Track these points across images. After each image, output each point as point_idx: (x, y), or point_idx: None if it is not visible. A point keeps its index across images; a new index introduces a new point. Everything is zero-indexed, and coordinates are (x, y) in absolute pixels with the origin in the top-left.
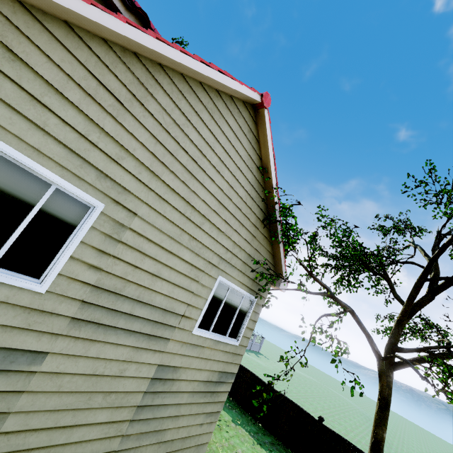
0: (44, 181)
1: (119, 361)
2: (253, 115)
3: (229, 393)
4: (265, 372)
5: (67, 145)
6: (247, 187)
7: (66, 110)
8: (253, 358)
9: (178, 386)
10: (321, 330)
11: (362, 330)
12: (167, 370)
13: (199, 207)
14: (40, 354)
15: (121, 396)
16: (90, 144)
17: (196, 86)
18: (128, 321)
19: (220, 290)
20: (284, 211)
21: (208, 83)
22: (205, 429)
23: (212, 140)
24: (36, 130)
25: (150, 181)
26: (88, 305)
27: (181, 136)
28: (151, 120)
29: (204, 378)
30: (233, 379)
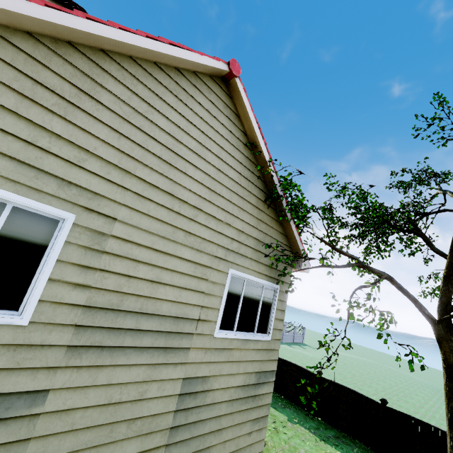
0: None
1: (136, 383)
2: (225, 88)
3: (279, 391)
4: (314, 362)
5: (13, 156)
6: (237, 167)
7: (2, 118)
8: (297, 350)
9: (212, 398)
10: (358, 304)
11: (406, 295)
12: (195, 382)
13: (187, 198)
14: (40, 393)
15: (148, 421)
16: (42, 151)
17: (151, 68)
18: (136, 338)
19: (235, 284)
20: (284, 183)
21: (163, 61)
22: (255, 438)
23: (185, 123)
24: None
25: (123, 180)
26: (84, 328)
27: (147, 125)
28: (107, 113)
29: (240, 382)
30: (273, 377)
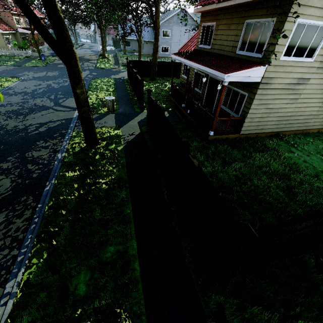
0: (317, 26)
1: None
2: None
3: None
4: None
5: None
6: None
7: None
8: None
9: None
10: None
11: None
12: None
13: None
14: (309, 79)
15: None
16: None
17: None
18: None
19: None
20: None
21: None
22: None
23: None
24: (319, 10)
25: None
26: (321, 62)
27: None
28: None
29: None
30: None
